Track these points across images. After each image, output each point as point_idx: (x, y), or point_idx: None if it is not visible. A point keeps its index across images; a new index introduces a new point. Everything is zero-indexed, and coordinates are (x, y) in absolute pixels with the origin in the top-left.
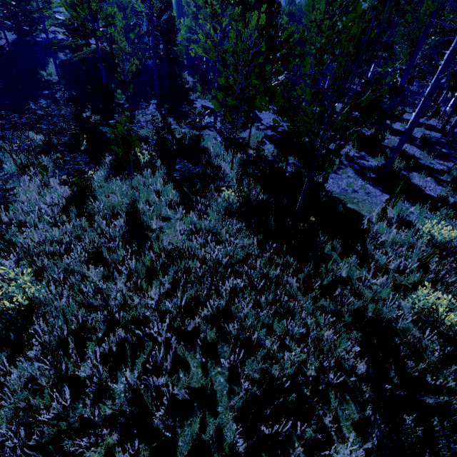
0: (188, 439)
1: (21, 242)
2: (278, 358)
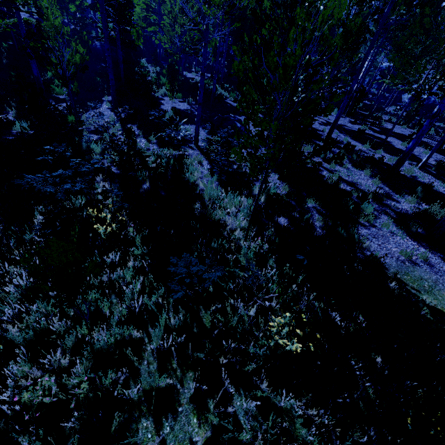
0: None
1: None
2: None
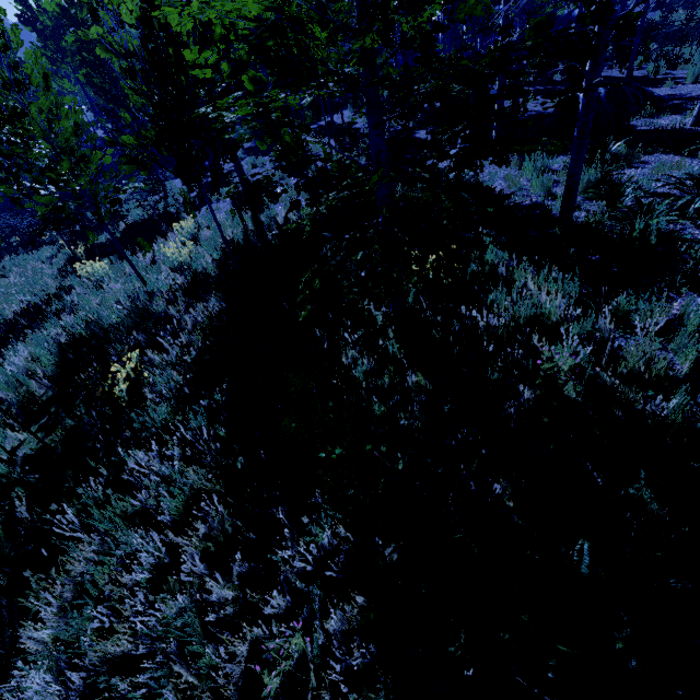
0: None
1: None
2: None
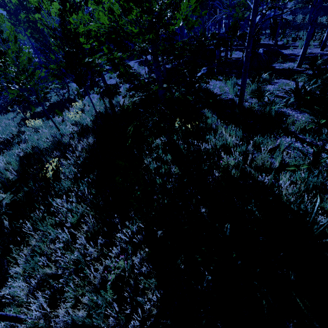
0: None
1: None
2: None
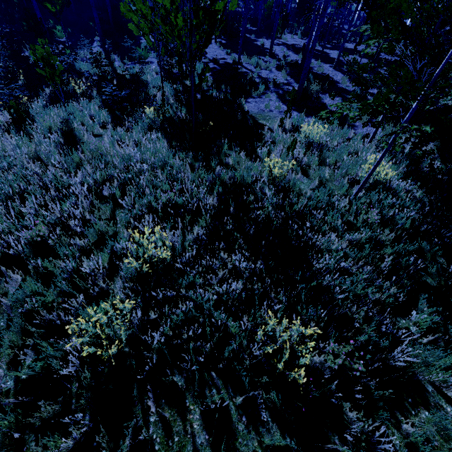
0: (92, 232)
1: None
2: (158, 197)
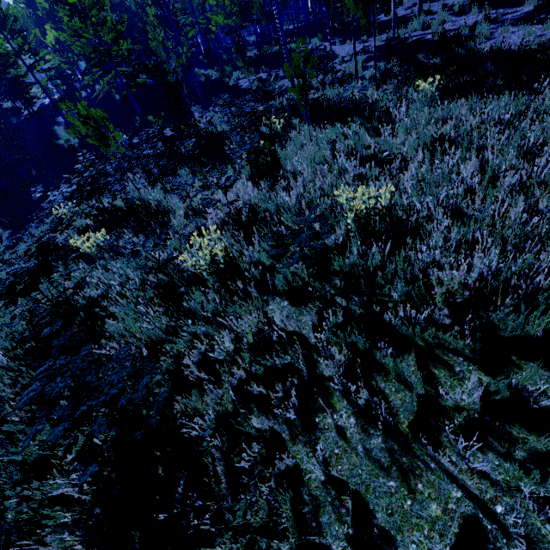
0: None
1: (278, 207)
2: None
